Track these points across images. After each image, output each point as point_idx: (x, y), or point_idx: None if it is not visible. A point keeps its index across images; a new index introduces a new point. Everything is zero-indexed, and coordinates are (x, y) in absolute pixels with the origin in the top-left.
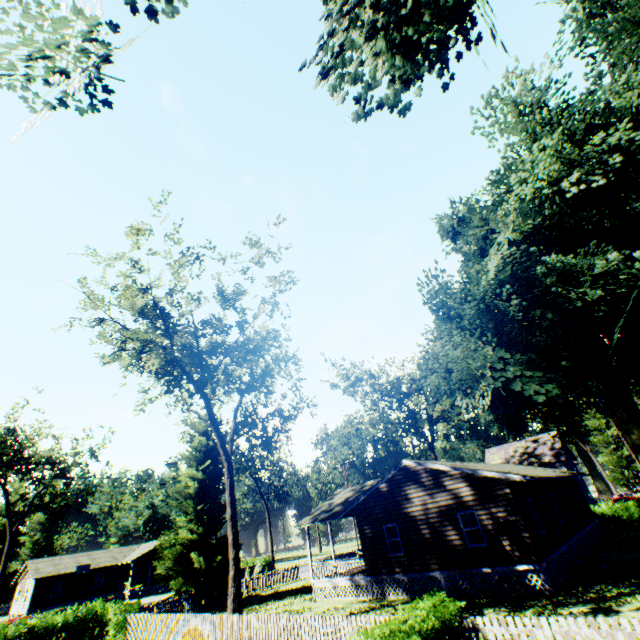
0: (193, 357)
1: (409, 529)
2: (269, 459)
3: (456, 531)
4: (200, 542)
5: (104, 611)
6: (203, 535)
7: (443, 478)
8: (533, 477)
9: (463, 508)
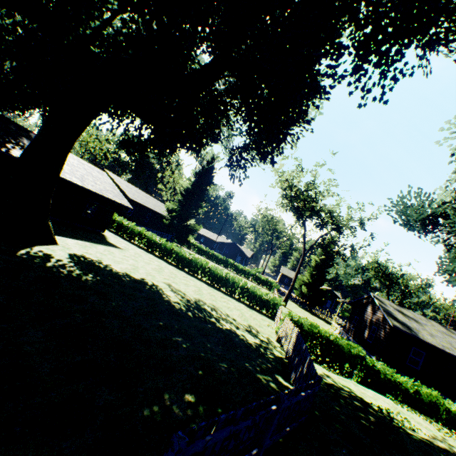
0: (295, 211)
1: (359, 322)
2: (403, 281)
3: (368, 332)
4: (309, 285)
5: (273, 284)
6: (311, 283)
7: (379, 310)
8: (401, 329)
9: (375, 325)
